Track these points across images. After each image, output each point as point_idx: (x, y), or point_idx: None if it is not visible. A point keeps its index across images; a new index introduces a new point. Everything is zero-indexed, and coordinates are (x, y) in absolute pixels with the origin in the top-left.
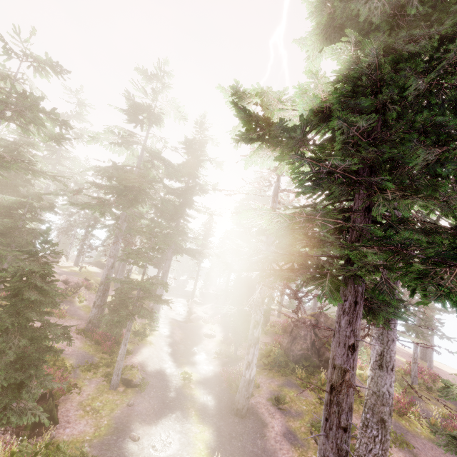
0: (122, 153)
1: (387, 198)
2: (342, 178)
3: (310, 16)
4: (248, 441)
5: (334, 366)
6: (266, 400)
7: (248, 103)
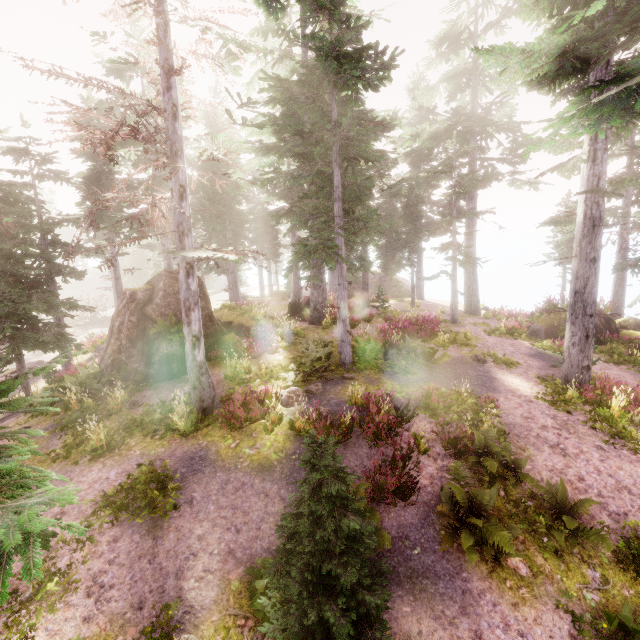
0: None
1: None
2: None
3: None
4: None
5: None
6: None
7: None
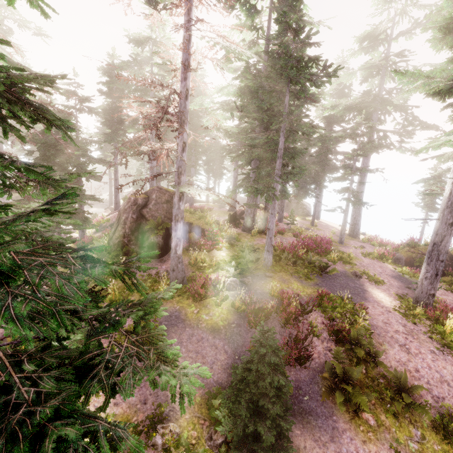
0: None
1: None
2: None
3: None
4: None
5: None
6: None
7: None
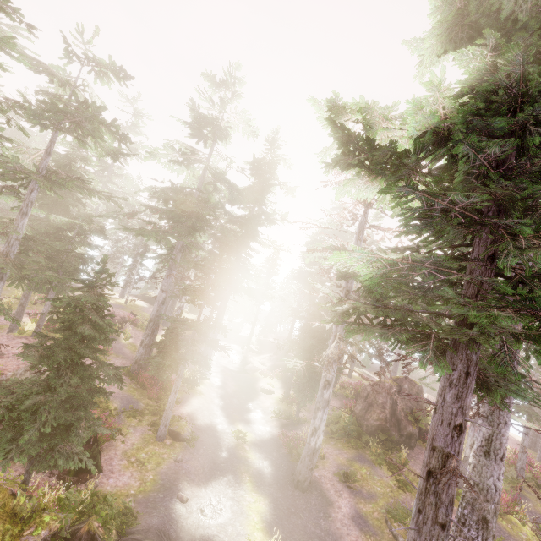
0: (181, 173)
1: (520, 246)
2: (460, 218)
3: (434, 12)
4: (309, 520)
5: (433, 448)
6: (333, 474)
7: (346, 120)
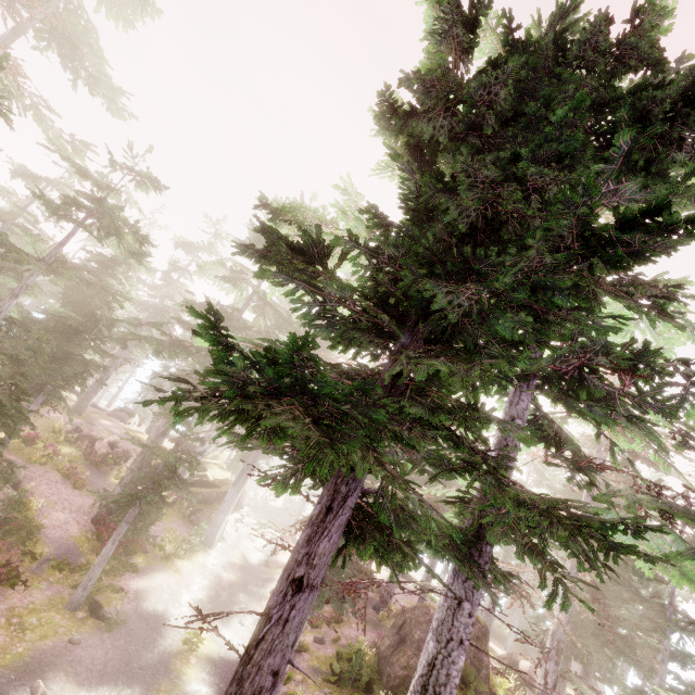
0: (231, 292)
1: (412, 356)
2: (365, 322)
3: (378, 135)
4: None
5: (265, 611)
6: None
7: (281, 220)
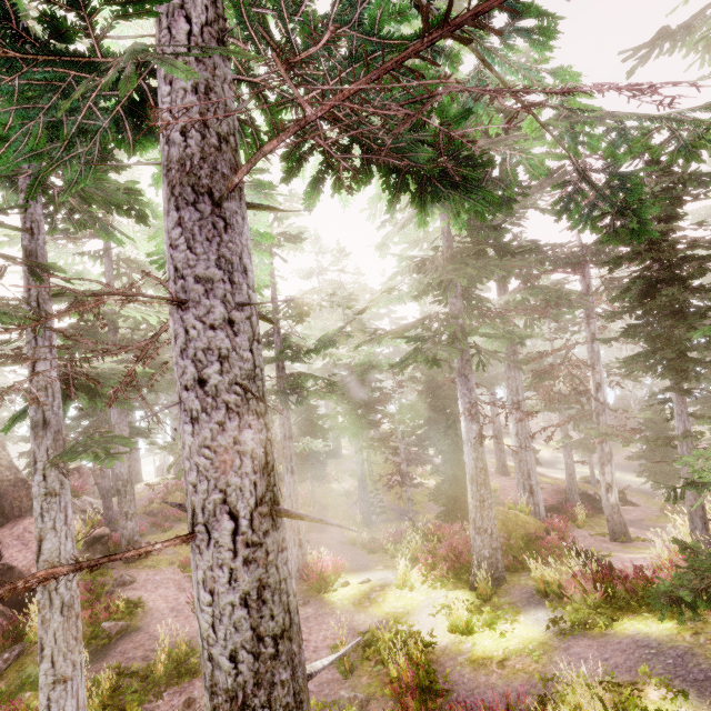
0: None
1: None
2: None
3: None
4: None
5: None
6: None
7: None
